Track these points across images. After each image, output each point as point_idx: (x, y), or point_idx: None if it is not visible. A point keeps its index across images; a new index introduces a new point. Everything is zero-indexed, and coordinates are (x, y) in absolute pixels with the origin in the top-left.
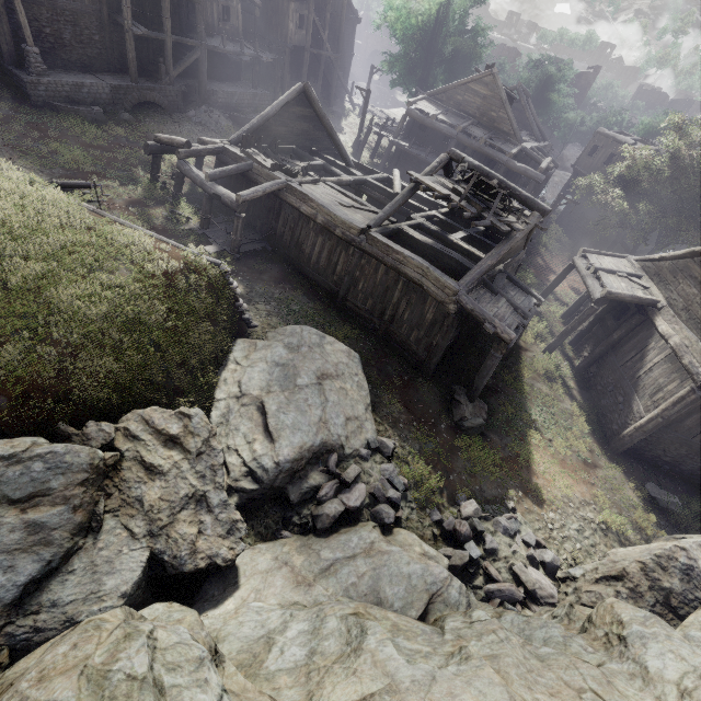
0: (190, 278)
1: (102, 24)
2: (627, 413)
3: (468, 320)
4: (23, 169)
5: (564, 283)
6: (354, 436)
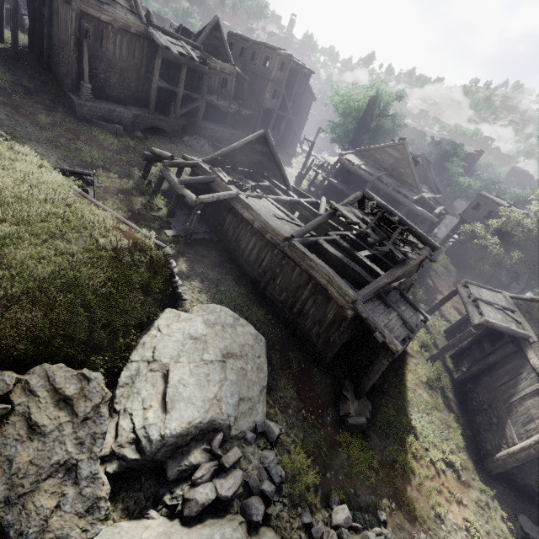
0: (135, 255)
1: (139, 77)
2: (500, 435)
3: (363, 323)
4: (52, 156)
5: (448, 302)
6: (243, 417)
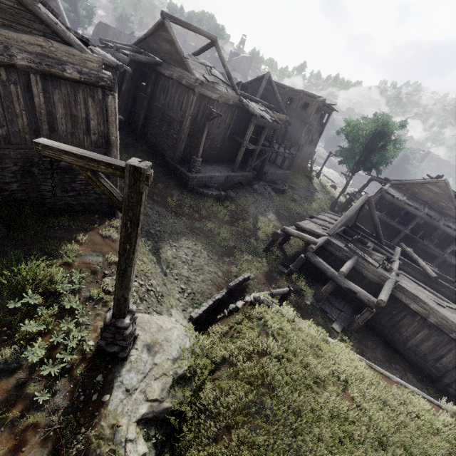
0: None
1: (223, 138)
2: None
3: None
4: (202, 250)
5: None
6: None
